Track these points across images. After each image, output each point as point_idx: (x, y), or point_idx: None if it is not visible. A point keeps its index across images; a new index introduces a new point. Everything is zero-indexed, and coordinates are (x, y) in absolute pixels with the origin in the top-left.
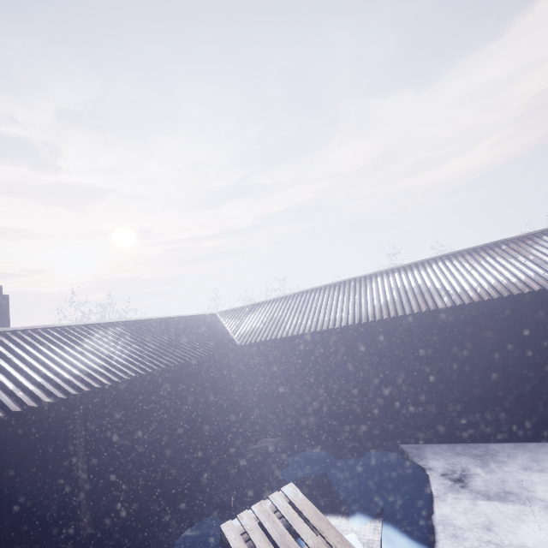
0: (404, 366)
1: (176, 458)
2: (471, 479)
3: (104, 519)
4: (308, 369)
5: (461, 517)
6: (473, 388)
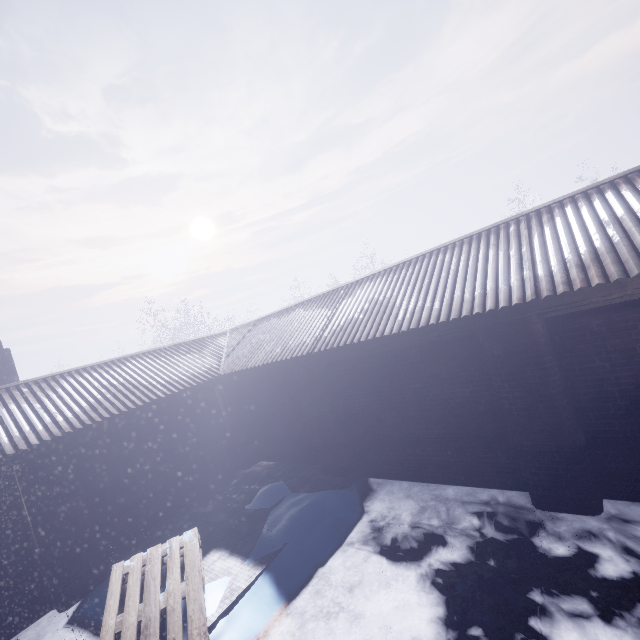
0: (366, 398)
1: (145, 490)
2: (391, 530)
3: (49, 549)
4: (284, 398)
5: (349, 571)
6: (433, 426)
